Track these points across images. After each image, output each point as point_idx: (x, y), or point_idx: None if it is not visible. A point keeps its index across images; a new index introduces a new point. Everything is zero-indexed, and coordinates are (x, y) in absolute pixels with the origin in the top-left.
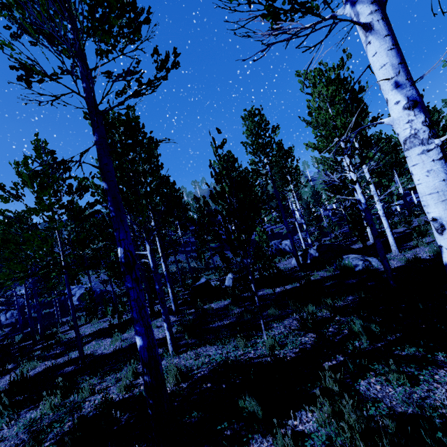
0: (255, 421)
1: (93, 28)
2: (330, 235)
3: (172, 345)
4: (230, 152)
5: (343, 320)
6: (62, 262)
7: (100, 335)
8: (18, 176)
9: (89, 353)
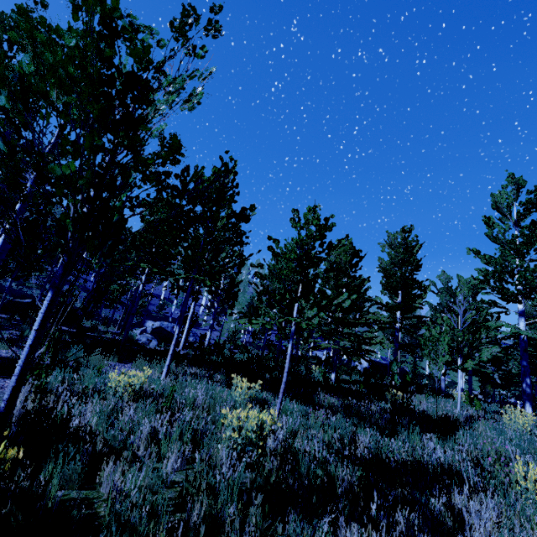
0: None
1: None
2: None
3: None
4: None
5: None
6: None
7: None
8: None
9: None
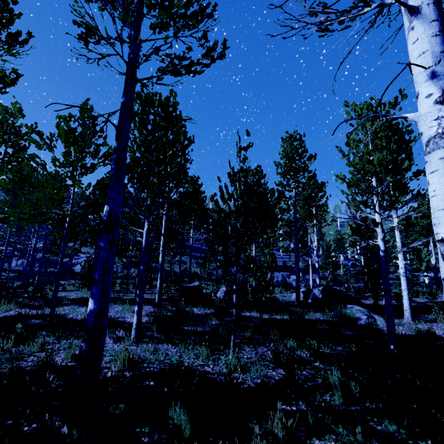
0: (178, 438)
1: (155, 5)
2: (343, 286)
3: (135, 331)
4: (260, 167)
5: (322, 368)
6: (67, 218)
7: (80, 302)
8: (56, 128)
9: (61, 313)
